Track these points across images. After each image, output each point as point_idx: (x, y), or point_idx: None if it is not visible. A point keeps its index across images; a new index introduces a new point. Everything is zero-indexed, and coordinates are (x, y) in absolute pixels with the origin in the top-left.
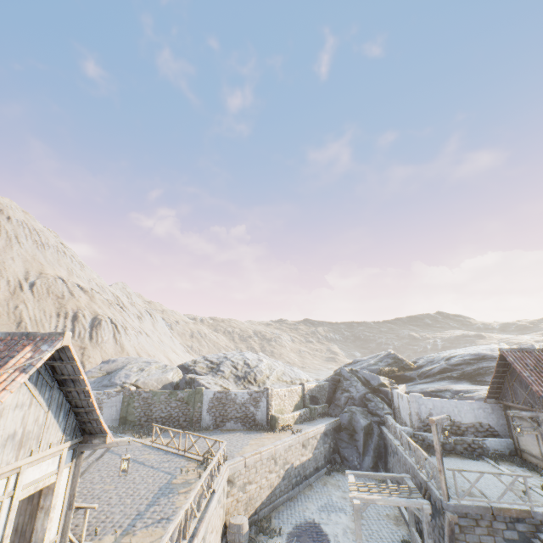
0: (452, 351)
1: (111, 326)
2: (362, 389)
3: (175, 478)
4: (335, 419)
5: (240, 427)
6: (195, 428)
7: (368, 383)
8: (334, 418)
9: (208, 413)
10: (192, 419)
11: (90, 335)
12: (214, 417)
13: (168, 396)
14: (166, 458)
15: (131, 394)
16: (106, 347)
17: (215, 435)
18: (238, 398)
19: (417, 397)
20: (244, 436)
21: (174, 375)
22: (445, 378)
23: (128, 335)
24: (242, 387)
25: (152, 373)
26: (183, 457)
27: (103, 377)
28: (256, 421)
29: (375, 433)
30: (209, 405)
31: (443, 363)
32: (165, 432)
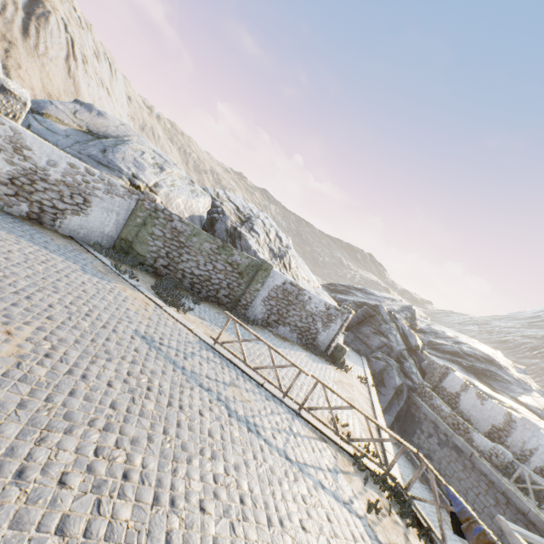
0: (452, 332)
1: (65, 37)
2: (402, 343)
3: (377, 538)
4: (365, 360)
5: (294, 338)
6: (242, 317)
7: (405, 338)
8: (362, 357)
9: (263, 303)
10: (237, 299)
11: (23, 26)
12: (268, 312)
13: (216, 249)
14: (280, 417)
15: (153, 209)
16: (51, 69)
17: (280, 349)
18: (311, 304)
19: (537, 428)
20: (317, 367)
21: (204, 206)
22: (454, 362)
23: (87, 74)
24: (278, 270)
25: (177, 185)
26: (304, 422)
27: (82, 135)
28: (316, 341)
29: (404, 396)
30: (271, 293)
31: (455, 346)
32: (200, 304)
